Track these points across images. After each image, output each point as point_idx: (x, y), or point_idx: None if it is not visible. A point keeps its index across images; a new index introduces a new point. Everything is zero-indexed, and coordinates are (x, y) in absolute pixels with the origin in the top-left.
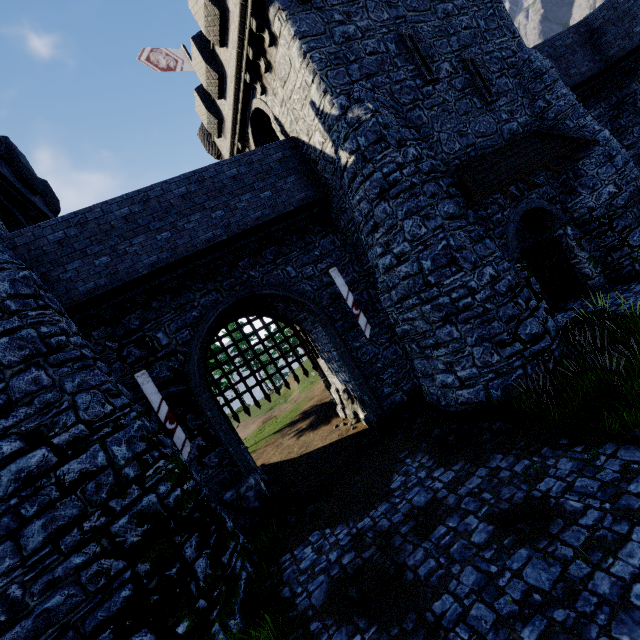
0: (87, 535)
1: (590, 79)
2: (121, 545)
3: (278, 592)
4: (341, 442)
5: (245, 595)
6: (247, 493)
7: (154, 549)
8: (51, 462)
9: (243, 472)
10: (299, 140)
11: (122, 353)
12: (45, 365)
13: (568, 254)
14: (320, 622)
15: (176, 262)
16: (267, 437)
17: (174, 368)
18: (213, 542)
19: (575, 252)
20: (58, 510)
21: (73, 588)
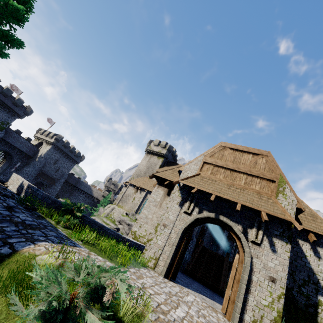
0: None
1: (73, 185)
2: None
3: None
4: None
5: None
6: None
7: None
8: None
9: None
10: (39, 151)
11: None
12: None
13: None
14: None
15: (11, 144)
16: None
17: None
18: None
19: None
20: None
21: None
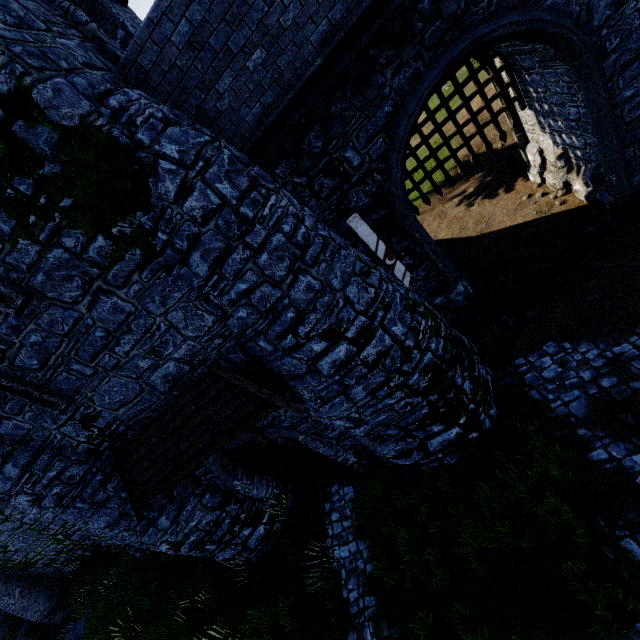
0: (393, 389)
1: None
2: (416, 389)
3: (524, 392)
4: (544, 224)
5: (493, 391)
6: (456, 298)
7: (437, 386)
8: (353, 352)
9: (451, 281)
10: None
11: (313, 188)
12: (306, 268)
13: None
14: (588, 431)
15: (358, 22)
16: (417, 200)
17: (372, 192)
18: (466, 365)
19: None
20: (370, 380)
21: (390, 412)
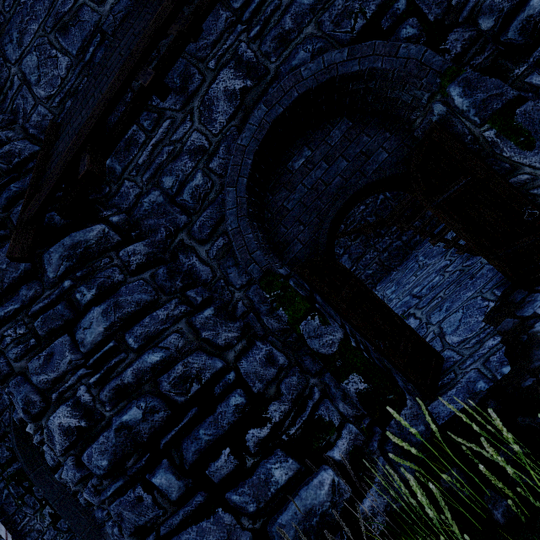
0: None
1: None
2: None
3: None
4: None
5: None
6: None
7: None
8: None
9: None
10: None
11: None
12: None
13: (493, 162)
14: None
15: None
16: None
17: (10, 447)
18: None
19: (507, 155)
20: None
21: None
